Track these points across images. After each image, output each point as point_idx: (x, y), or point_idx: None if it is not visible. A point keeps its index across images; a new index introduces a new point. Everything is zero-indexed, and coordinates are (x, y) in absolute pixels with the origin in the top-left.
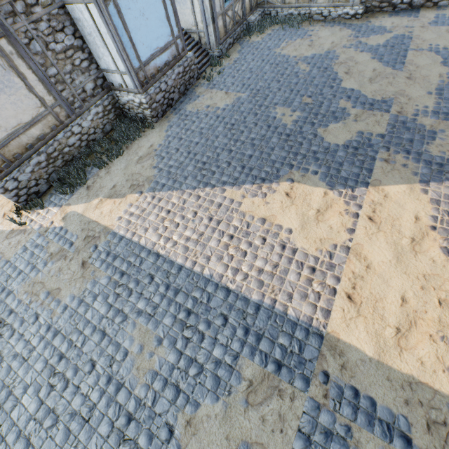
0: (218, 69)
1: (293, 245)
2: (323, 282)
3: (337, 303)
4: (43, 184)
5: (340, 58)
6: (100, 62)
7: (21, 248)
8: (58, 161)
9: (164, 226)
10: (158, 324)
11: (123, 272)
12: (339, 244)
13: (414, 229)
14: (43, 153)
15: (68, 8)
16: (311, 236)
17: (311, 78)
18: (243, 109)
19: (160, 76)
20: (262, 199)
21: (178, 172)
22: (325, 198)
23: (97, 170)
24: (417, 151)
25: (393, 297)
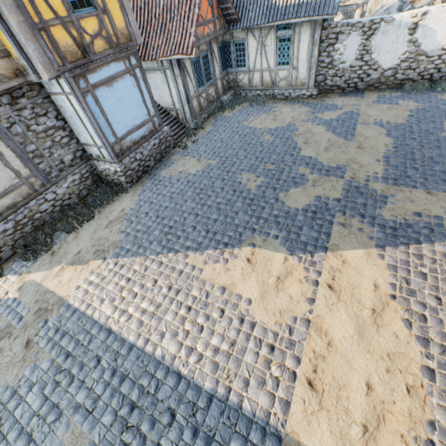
0: (193, 138)
1: (252, 318)
2: (282, 364)
3: (297, 391)
4: (8, 250)
5: (299, 130)
6: (80, 137)
7: None
8: (27, 227)
9: (121, 297)
10: (95, 424)
11: (69, 353)
12: (299, 316)
13: (374, 298)
14: (12, 220)
15: (53, 98)
16: (271, 307)
17: (274, 147)
18: (212, 175)
19: (136, 148)
20: (223, 265)
21: (144, 236)
22: (285, 264)
23: (66, 235)
24: (371, 215)
25: (358, 383)
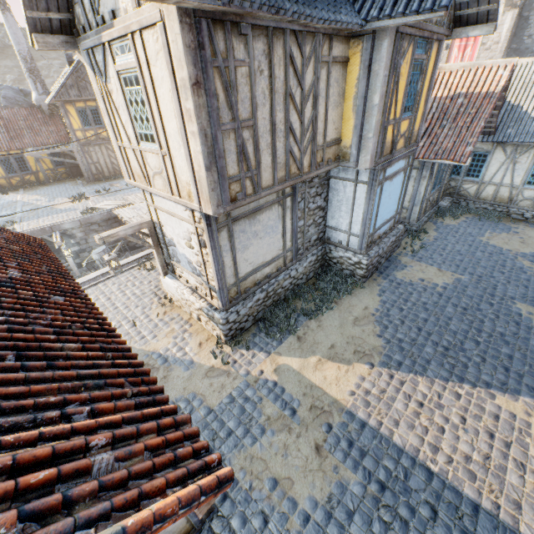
0: (418, 242)
1: None
2: None
3: None
4: (250, 320)
5: None
6: (331, 220)
7: (226, 396)
8: (269, 300)
9: (422, 425)
10: None
11: (383, 483)
12: None
13: None
14: (265, 290)
15: (331, 181)
16: None
17: None
18: (471, 294)
19: (378, 242)
20: None
21: (414, 350)
22: None
23: (306, 320)
24: None
25: None
